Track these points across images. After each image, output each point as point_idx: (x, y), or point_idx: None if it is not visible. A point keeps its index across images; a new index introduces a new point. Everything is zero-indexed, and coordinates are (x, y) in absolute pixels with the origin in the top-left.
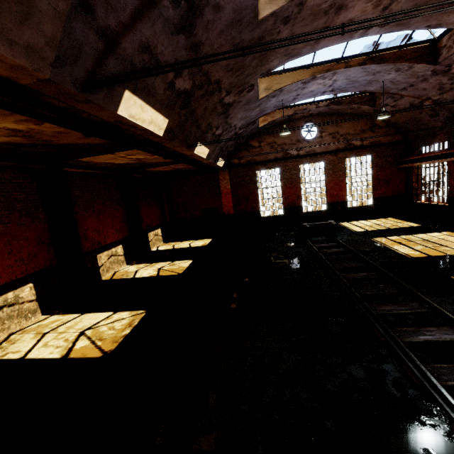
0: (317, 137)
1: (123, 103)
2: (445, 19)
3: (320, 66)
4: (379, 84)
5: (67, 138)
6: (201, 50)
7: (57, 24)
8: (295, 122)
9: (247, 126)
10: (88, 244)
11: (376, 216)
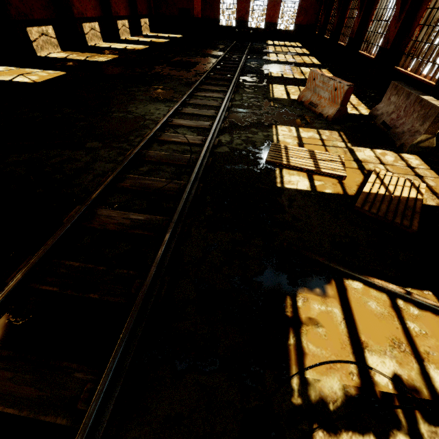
0: None
1: None
2: None
3: None
4: None
5: None
6: None
7: None
8: None
9: None
10: (113, 11)
11: (292, 40)
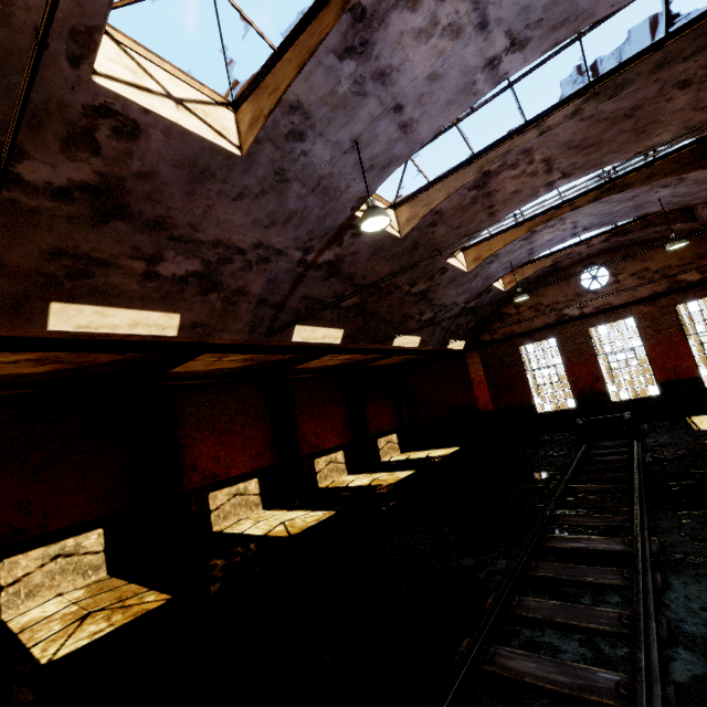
0: (610, 284)
1: (296, 334)
2: (653, 142)
3: (537, 218)
4: (660, 203)
5: (276, 357)
6: (355, 276)
7: (249, 315)
8: (567, 270)
9: (478, 297)
10: (306, 447)
11: None
